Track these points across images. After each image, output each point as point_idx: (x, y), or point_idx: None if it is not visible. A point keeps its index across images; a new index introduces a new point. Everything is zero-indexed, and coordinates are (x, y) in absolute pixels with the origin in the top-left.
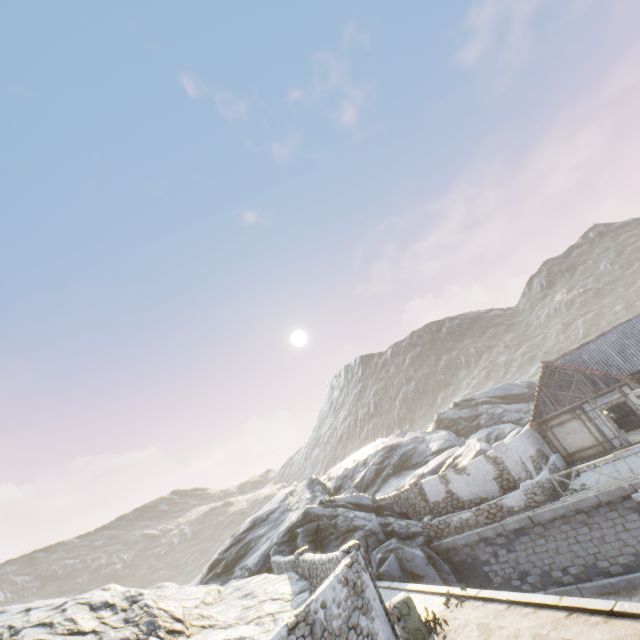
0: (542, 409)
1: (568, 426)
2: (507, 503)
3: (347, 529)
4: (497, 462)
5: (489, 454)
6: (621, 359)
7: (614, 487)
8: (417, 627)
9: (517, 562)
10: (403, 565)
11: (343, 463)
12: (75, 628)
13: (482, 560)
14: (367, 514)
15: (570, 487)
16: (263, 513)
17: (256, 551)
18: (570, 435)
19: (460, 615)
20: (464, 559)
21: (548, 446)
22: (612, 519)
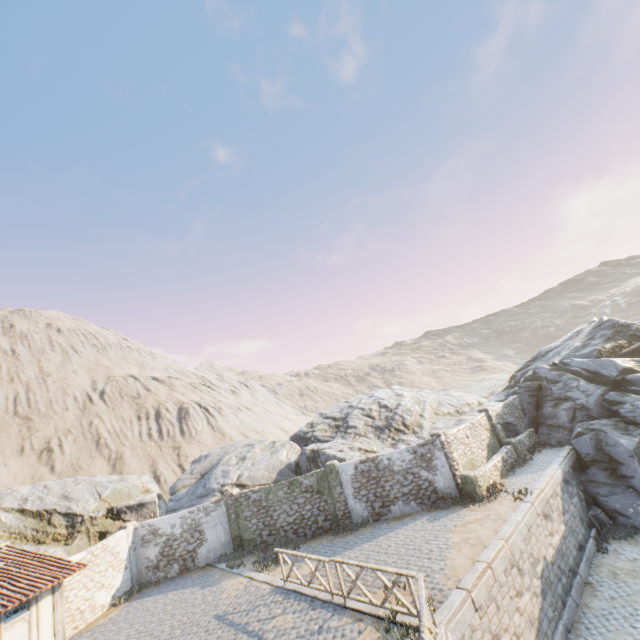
0: None
1: None
2: None
3: (557, 397)
4: None
5: None
6: None
7: None
8: (470, 493)
9: None
10: (600, 446)
11: None
12: (369, 414)
13: None
14: (592, 387)
15: None
16: (544, 349)
17: None
18: None
19: (502, 504)
20: None
21: None
22: None
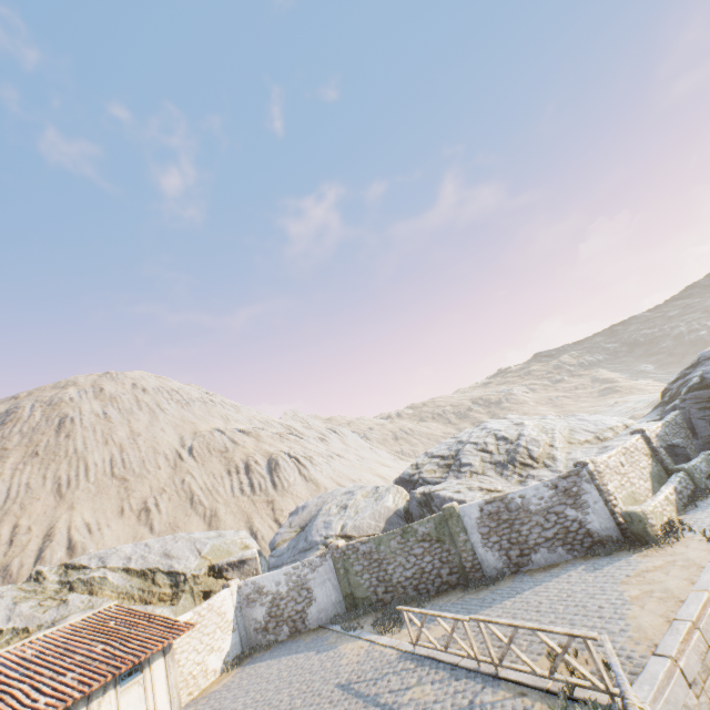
0: None
1: None
2: None
3: None
4: None
5: None
6: None
7: None
8: (639, 534)
9: None
10: None
11: None
12: (485, 448)
13: None
14: None
15: None
16: (708, 350)
17: None
18: None
19: (690, 547)
20: None
21: None
22: None
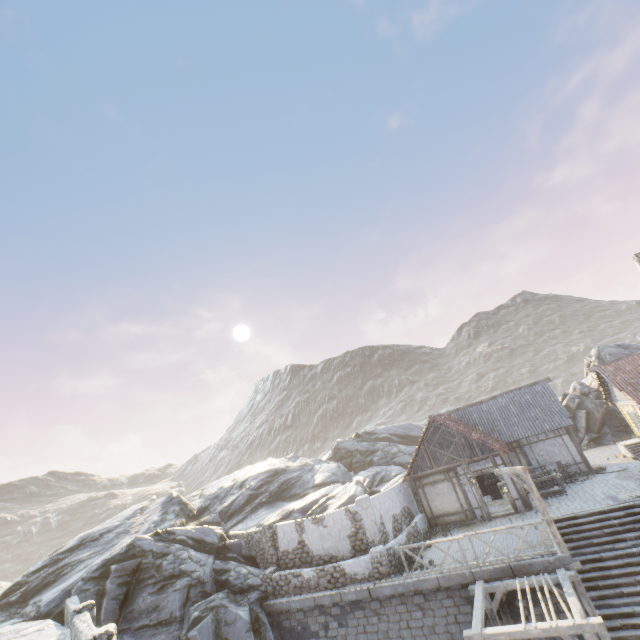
0: (419, 464)
1: (439, 487)
2: (352, 568)
3: (171, 574)
4: (356, 518)
5: (350, 508)
6: (505, 425)
7: (456, 572)
8: None
9: (345, 639)
10: (220, 629)
11: (223, 480)
12: None
13: (312, 631)
14: (205, 556)
15: (416, 563)
16: (98, 530)
17: (65, 581)
18: (439, 497)
19: None
20: (294, 626)
21: (417, 504)
22: (447, 607)
